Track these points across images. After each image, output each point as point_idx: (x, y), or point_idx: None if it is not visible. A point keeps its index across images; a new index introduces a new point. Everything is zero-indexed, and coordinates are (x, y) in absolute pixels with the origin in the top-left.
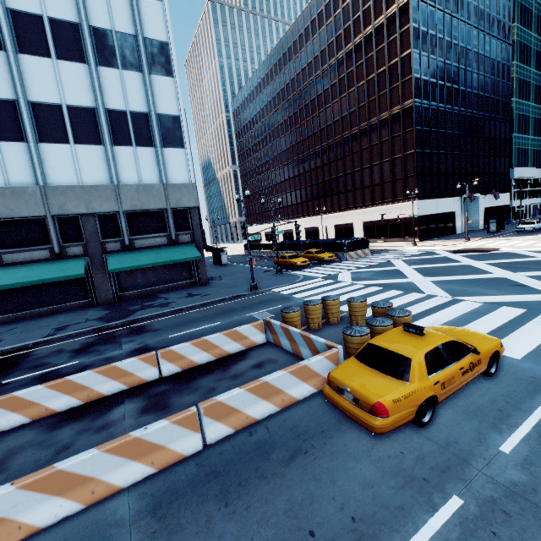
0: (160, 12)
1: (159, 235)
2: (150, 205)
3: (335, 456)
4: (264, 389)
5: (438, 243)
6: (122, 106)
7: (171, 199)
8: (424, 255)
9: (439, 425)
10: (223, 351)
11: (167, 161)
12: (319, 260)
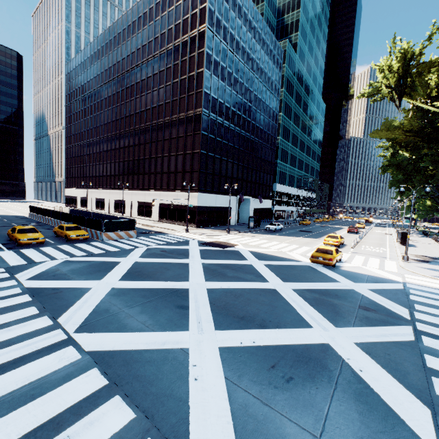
0: None
1: None
2: None
3: None
4: None
5: (207, 231)
6: None
7: None
8: (176, 245)
9: None
10: None
11: None
12: (66, 238)
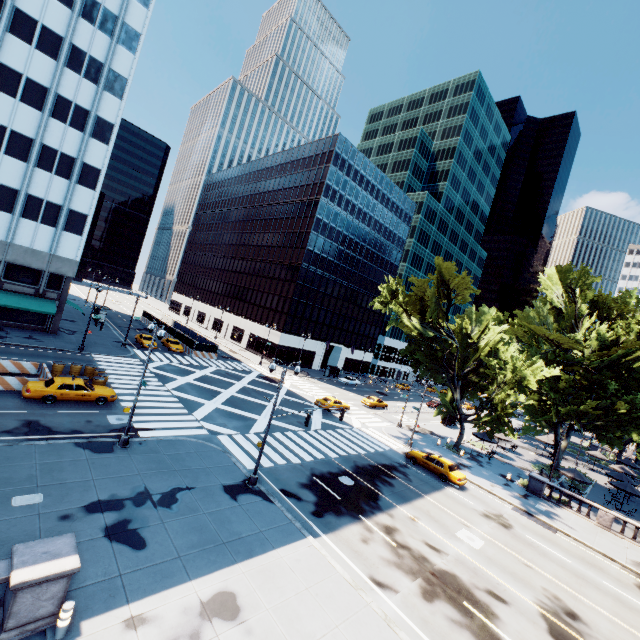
0: (104, 151)
1: (29, 286)
2: (31, 264)
3: (7, 400)
4: (1, 380)
5: (278, 369)
6: (42, 196)
7: (52, 266)
8: (240, 372)
9: (53, 405)
10: (6, 369)
11: (63, 240)
12: (169, 349)
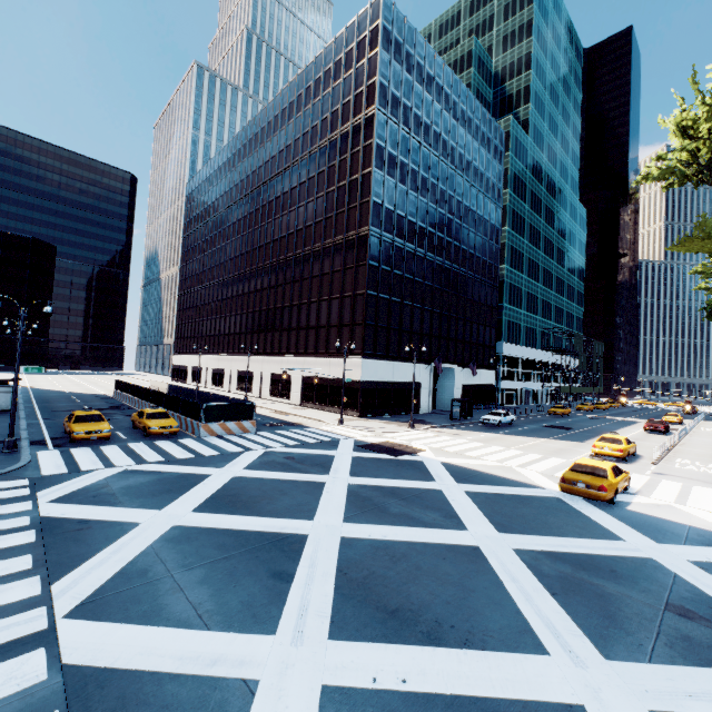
0: None
1: None
2: None
3: None
4: None
5: (376, 424)
6: None
7: None
8: (314, 447)
9: None
10: None
11: None
12: (145, 431)
